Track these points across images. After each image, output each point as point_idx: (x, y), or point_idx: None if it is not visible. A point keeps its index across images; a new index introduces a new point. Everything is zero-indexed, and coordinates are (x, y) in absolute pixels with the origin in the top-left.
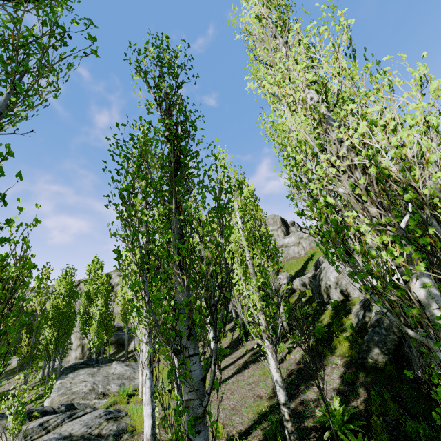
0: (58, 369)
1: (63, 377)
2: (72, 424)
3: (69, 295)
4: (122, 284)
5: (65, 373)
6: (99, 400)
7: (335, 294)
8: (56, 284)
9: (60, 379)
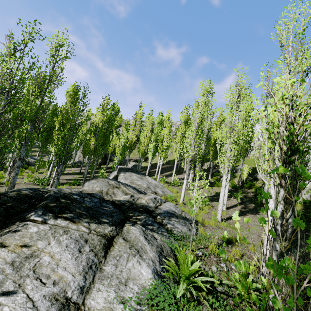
0: (96, 164)
1: (124, 173)
2: (168, 205)
3: (108, 123)
4: (133, 128)
5: (123, 170)
6: (155, 195)
7: (305, 195)
8: (98, 112)
9: (122, 173)
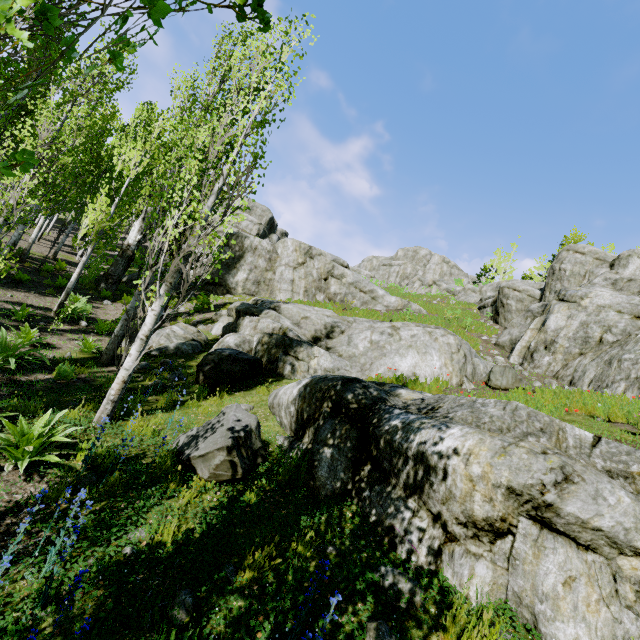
0: None
1: None
2: None
3: None
4: None
5: None
6: None
7: None
8: None
9: None
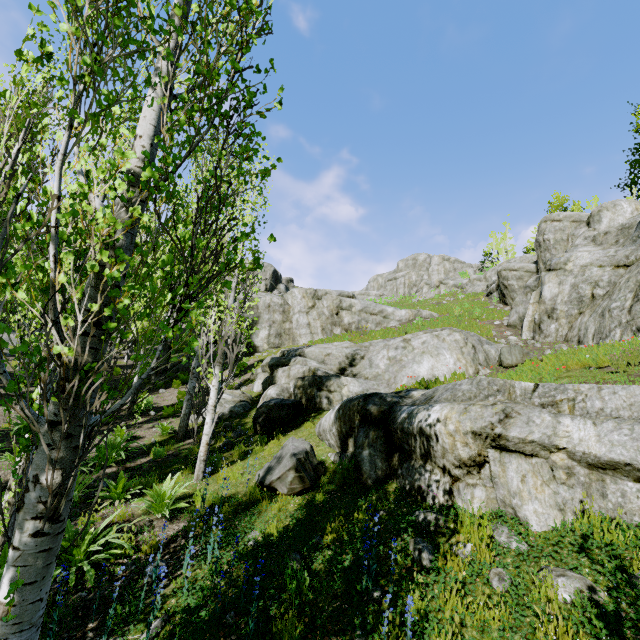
0: None
1: None
2: None
3: None
4: None
5: None
6: None
7: None
8: None
9: None
